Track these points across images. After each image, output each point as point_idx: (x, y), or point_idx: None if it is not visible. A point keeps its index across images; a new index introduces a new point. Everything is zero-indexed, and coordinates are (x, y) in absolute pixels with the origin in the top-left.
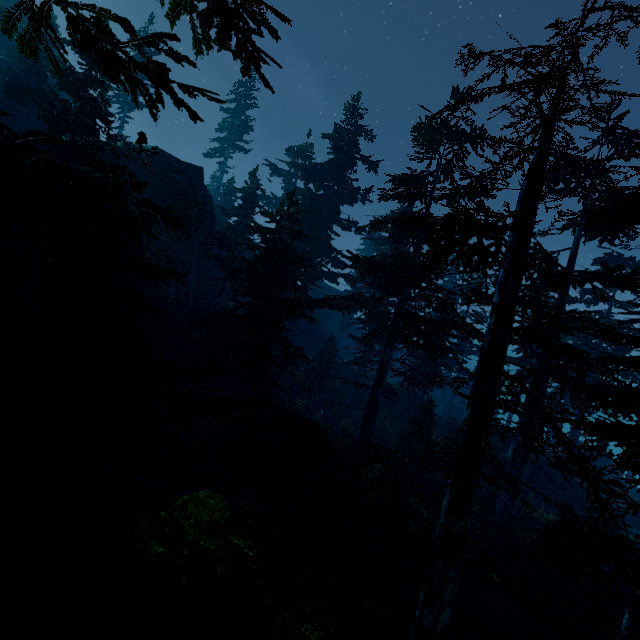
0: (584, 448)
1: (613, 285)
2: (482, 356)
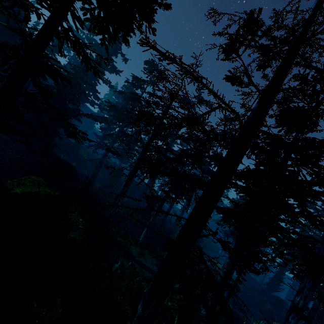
0: (162, 184)
1: (184, 142)
2: (143, 149)
